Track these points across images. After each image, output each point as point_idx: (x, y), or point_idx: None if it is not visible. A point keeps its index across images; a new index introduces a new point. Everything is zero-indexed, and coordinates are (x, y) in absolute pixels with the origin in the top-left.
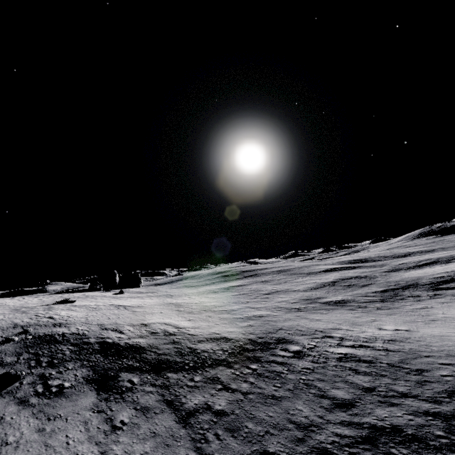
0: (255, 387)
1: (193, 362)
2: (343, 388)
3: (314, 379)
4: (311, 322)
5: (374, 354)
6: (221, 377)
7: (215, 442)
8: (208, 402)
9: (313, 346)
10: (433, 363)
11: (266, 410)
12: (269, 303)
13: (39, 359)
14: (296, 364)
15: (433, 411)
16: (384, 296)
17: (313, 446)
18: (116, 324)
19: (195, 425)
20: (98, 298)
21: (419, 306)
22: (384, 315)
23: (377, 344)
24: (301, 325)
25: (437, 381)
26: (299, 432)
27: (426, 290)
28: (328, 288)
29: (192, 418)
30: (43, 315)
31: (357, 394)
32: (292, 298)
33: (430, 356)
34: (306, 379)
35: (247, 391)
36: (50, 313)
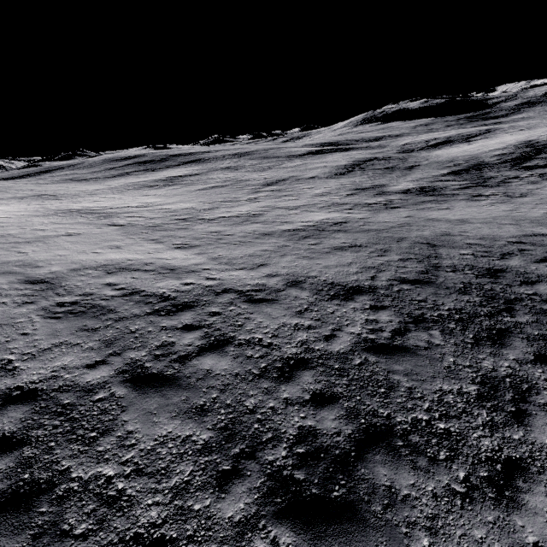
0: None
1: (410, 423)
2: None
3: None
4: (461, 226)
5: None
6: None
7: None
8: None
9: None
10: None
11: None
12: (303, 198)
13: None
14: None
15: None
16: (470, 180)
17: None
18: None
19: None
20: None
21: None
22: (545, 205)
23: None
24: (456, 233)
25: None
26: None
27: (514, 170)
28: (364, 173)
29: None
30: None
31: None
32: (334, 189)
33: None
34: None
35: None
36: None
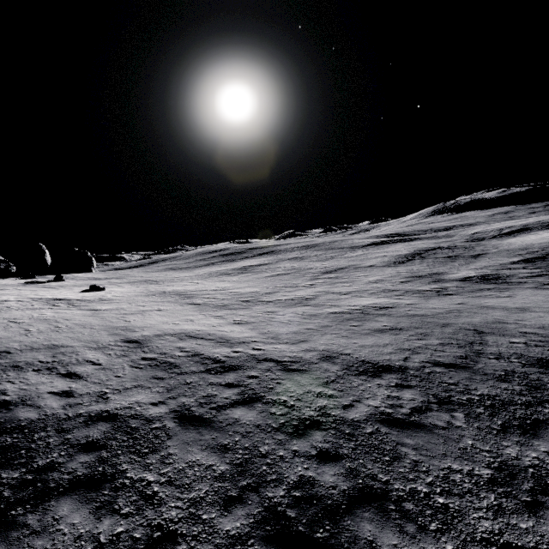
0: None
1: (407, 491)
2: None
3: None
4: (519, 314)
5: None
6: None
7: None
8: None
9: None
10: None
11: None
12: (356, 284)
13: None
14: None
15: None
16: (544, 268)
17: None
18: (51, 348)
19: None
20: (8, 289)
21: None
22: None
23: None
24: (511, 321)
25: None
26: None
27: None
28: (424, 262)
29: None
30: None
31: None
32: (389, 276)
33: None
34: None
35: None
36: None
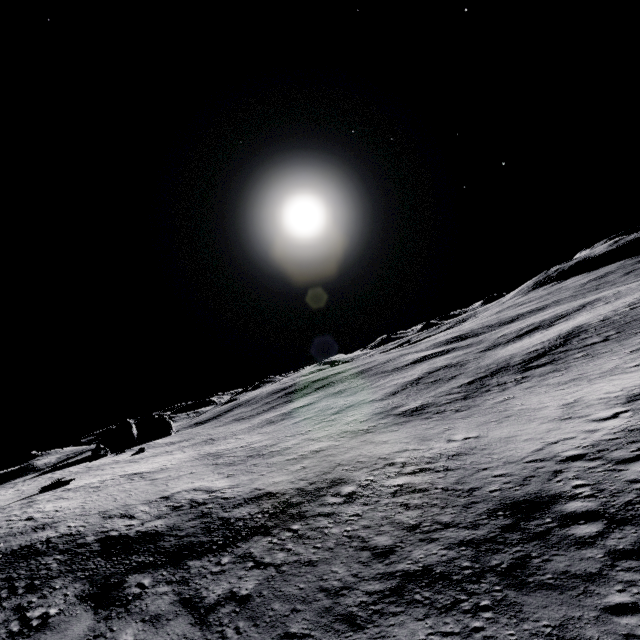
0: (292, 554)
1: (224, 539)
2: (388, 532)
3: (359, 528)
4: (376, 447)
5: (432, 478)
6: (254, 551)
7: (233, 638)
8: (234, 588)
9: (369, 482)
10: (487, 477)
11: (298, 582)
12: (334, 427)
13: (13, 585)
14: (345, 512)
15: (468, 539)
16: (469, 391)
17: (339, 613)
18: (126, 506)
19: (214, 622)
20: (106, 469)
21: (501, 397)
22: (461, 419)
23: (440, 463)
24: (364, 454)
25: (484, 500)
26: (328, 600)
27: (515, 373)
28: (410, 391)
29: (211, 614)
30: (17, 517)
31: (400, 537)
32: (363, 415)
33: (488, 468)
34: (351, 530)
35: (281, 562)
36: (28, 511)
